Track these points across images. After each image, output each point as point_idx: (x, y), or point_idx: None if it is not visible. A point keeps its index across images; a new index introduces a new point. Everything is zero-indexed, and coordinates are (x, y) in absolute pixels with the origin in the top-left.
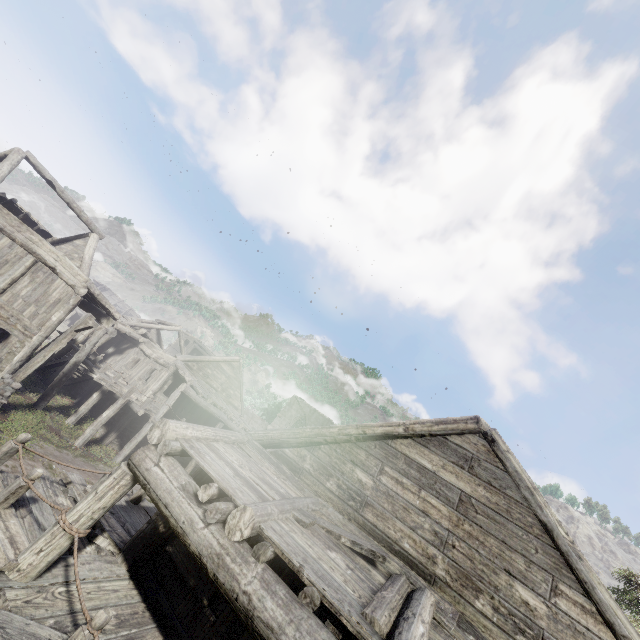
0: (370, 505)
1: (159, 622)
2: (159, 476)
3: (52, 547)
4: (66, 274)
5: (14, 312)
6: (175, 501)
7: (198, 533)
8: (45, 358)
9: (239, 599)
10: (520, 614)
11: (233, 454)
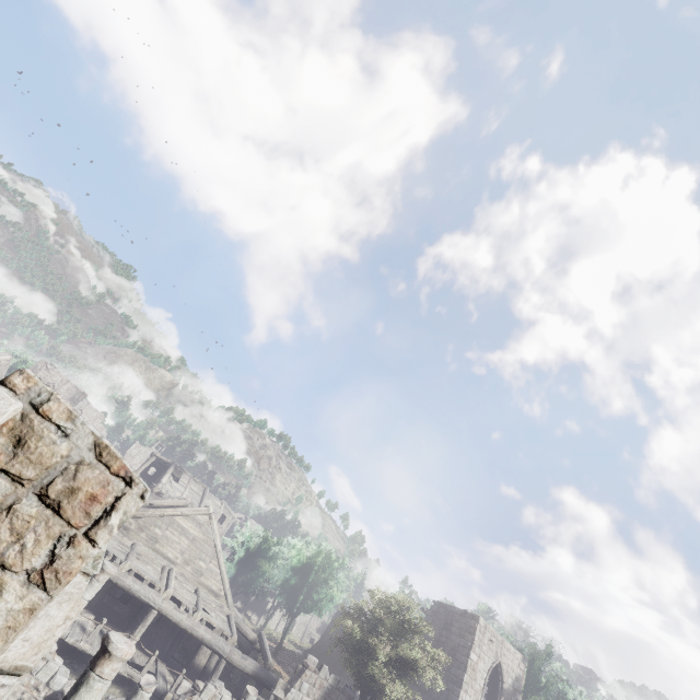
0: (159, 542)
1: None
2: None
3: None
4: None
5: None
6: None
7: None
8: None
9: (126, 586)
10: (199, 569)
11: None
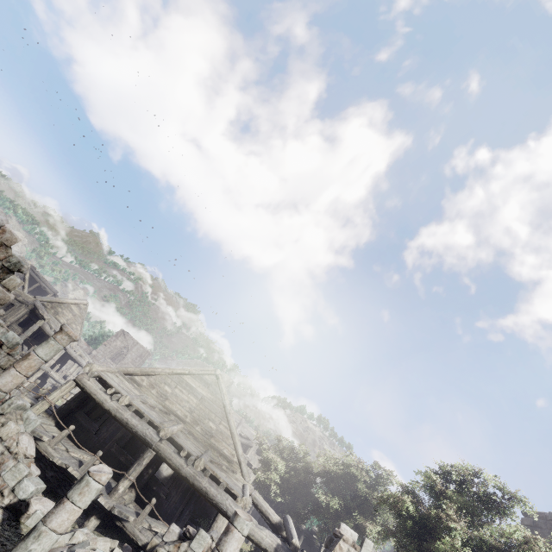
0: (168, 399)
1: (71, 441)
2: (91, 385)
3: (42, 408)
4: None
5: None
6: (99, 393)
7: (109, 403)
8: None
9: (124, 420)
10: (208, 430)
11: (115, 377)
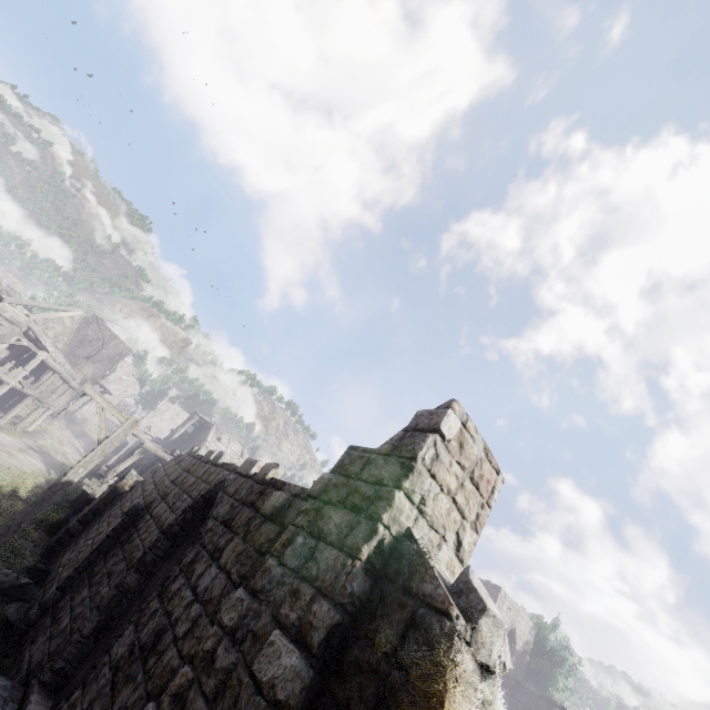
0: None
1: None
2: None
3: None
4: None
5: None
6: None
7: None
8: None
9: None
10: None
11: None
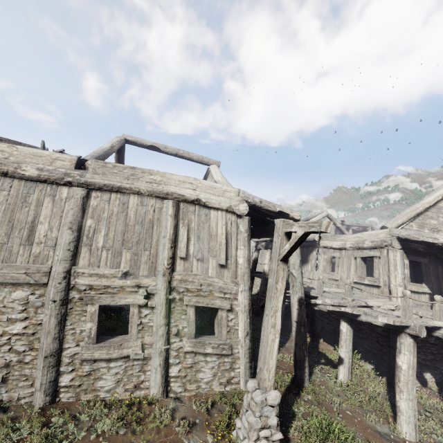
0: None
1: None
2: None
3: None
4: (213, 199)
5: (199, 279)
6: None
7: None
8: (275, 329)
9: None
10: None
11: None
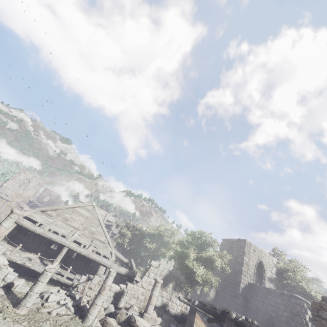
0: (69, 220)
1: (19, 248)
2: (25, 223)
3: (0, 239)
4: None
5: None
6: (31, 227)
7: (38, 230)
8: None
9: (49, 237)
10: (92, 231)
11: (37, 216)
